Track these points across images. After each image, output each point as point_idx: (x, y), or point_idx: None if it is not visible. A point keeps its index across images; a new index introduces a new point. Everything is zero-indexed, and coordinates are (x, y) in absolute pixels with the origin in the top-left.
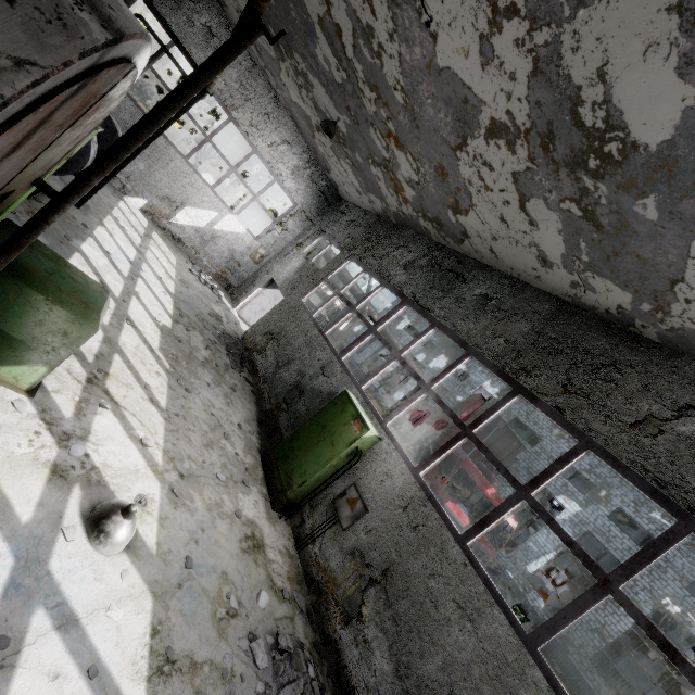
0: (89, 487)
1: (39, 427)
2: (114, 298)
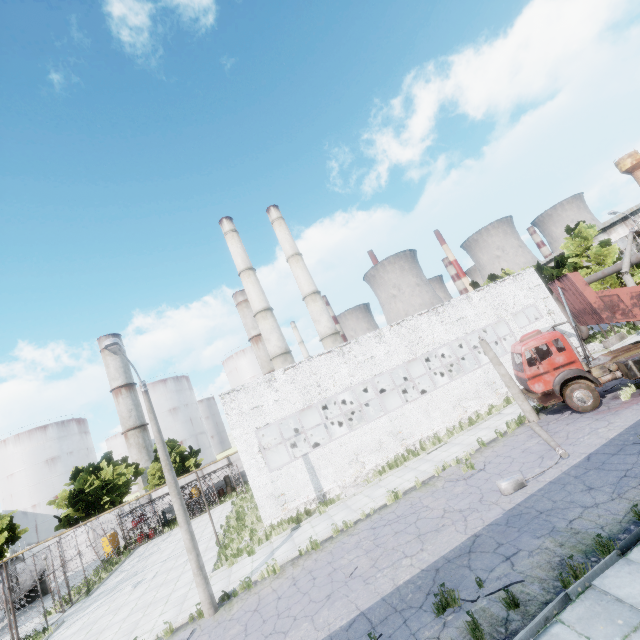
0: None
1: None
2: None
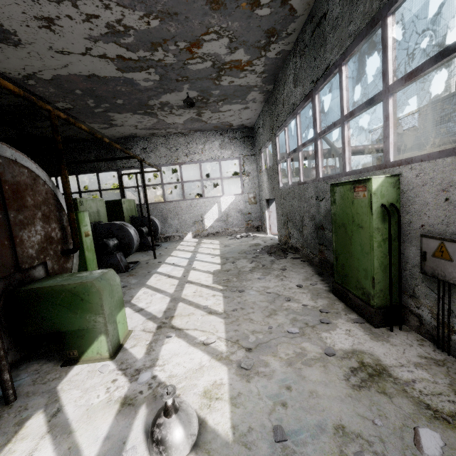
0: (155, 402)
1: (116, 376)
2: (178, 278)
